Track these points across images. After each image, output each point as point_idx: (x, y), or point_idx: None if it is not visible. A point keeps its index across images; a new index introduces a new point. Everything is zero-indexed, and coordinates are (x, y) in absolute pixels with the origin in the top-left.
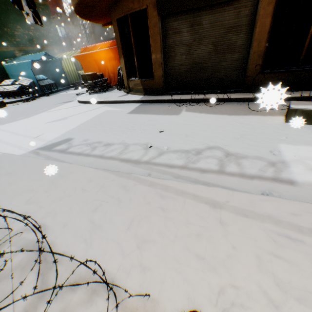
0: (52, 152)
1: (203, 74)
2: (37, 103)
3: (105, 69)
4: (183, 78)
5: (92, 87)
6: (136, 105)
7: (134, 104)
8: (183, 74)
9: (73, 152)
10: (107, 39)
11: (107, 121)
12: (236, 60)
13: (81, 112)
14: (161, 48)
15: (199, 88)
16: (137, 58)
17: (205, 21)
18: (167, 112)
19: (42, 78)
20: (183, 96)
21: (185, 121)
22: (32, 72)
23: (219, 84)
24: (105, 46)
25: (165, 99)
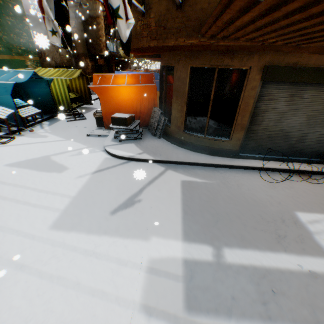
0: (234, 321)
1: (286, 141)
2: (28, 148)
3: (133, 107)
4: (263, 142)
5: (126, 133)
6: (213, 171)
7: (207, 168)
8: (264, 139)
9: (276, 318)
10: (90, 54)
11: (217, 210)
12: (323, 134)
13: (146, 184)
14: (250, 112)
15: (277, 153)
16: (210, 114)
17: (307, 95)
18: (276, 192)
19: (20, 104)
20: (267, 164)
21: (323, 215)
22: (11, 98)
23: (299, 152)
24: (132, 79)
25: (247, 166)
